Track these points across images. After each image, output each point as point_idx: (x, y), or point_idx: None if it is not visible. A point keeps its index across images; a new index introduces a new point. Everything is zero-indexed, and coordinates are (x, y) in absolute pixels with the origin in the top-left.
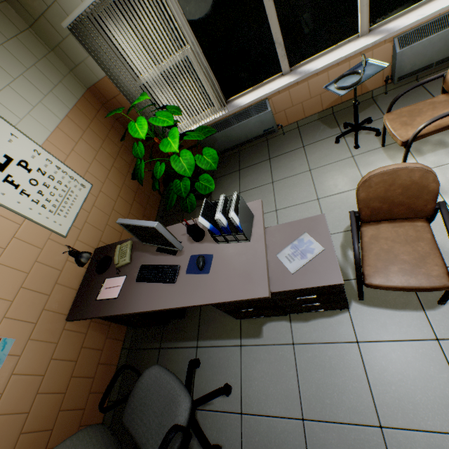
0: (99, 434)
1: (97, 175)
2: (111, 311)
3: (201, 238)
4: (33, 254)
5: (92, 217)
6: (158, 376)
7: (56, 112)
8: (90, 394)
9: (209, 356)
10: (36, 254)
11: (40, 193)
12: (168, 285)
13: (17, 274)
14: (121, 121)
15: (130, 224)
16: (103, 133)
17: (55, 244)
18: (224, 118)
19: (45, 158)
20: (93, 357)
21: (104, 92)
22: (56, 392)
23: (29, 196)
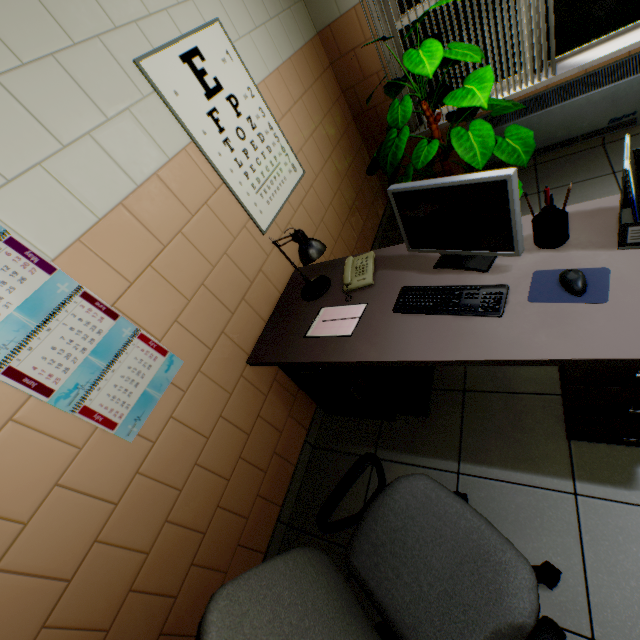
0: (327, 571)
1: (311, 162)
2: (339, 355)
3: (563, 240)
4: (223, 240)
5: (297, 219)
6: (433, 497)
7: (279, 48)
8: (256, 497)
9: (489, 495)
10: (226, 242)
11: (245, 154)
12: (478, 321)
13: (200, 262)
14: (348, 95)
15: (429, 185)
16: (325, 105)
17: (250, 238)
18: (532, 94)
19: (258, 107)
20: (269, 438)
21: (339, 40)
22: (218, 473)
23: (233, 151)
